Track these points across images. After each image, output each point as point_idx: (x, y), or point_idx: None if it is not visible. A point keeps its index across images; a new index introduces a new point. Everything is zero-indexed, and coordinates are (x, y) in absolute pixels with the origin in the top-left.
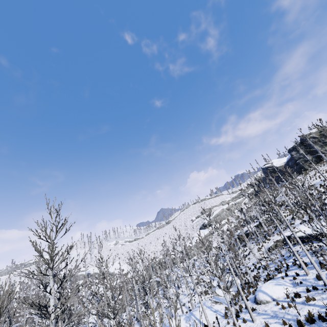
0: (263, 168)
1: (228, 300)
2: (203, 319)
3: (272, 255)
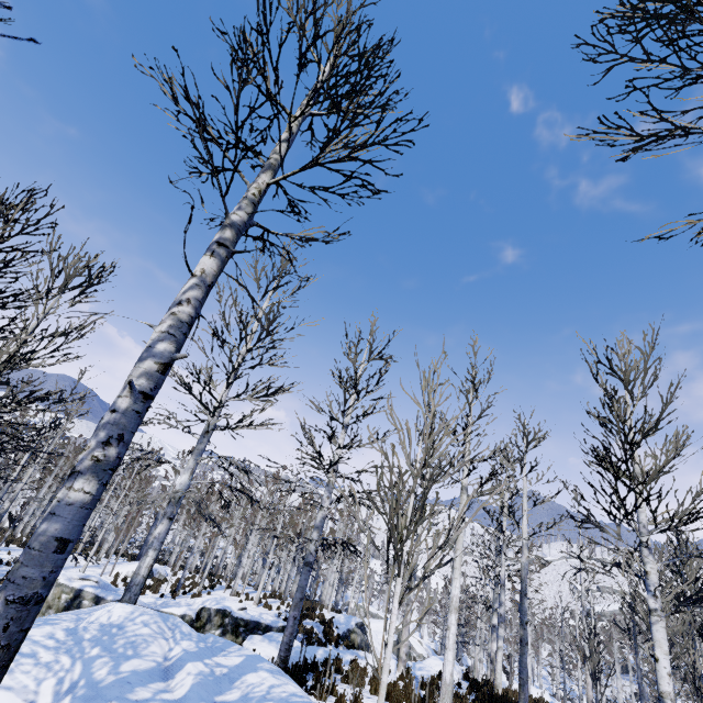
0: None
1: None
2: None
3: (630, 699)
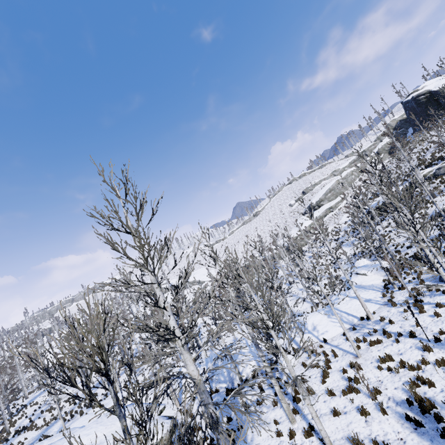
0: (407, 102)
1: (379, 286)
2: (353, 311)
3: None
